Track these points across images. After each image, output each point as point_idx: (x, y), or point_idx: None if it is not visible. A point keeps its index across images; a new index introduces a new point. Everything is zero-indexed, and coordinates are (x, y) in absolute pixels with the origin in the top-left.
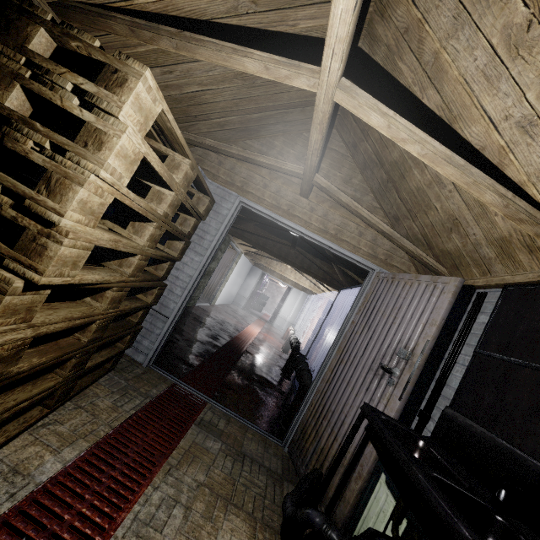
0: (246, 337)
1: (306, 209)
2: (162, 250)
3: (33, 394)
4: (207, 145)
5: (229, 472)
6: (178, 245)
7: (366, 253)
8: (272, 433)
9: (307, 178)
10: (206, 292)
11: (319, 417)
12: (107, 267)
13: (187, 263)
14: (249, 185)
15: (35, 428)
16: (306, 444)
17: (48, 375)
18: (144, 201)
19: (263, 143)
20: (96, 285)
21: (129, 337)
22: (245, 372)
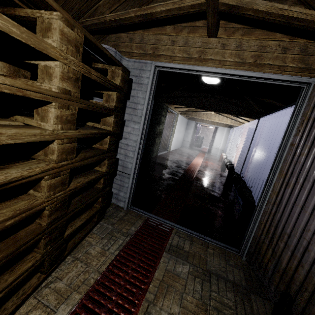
0: (194, 167)
1: (217, 48)
2: (100, 128)
3: (6, 284)
4: (109, 21)
5: (200, 296)
6: (110, 120)
7: (295, 69)
8: (229, 243)
9: (211, 4)
10: (162, 145)
11: (272, 237)
12: (36, 158)
13: (131, 132)
14: (159, 48)
15: (39, 290)
16: (264, 259)
17: (29, 256)
18: (37, 83)
19: (161, 2)
20: (8, 185)
21: (100, 199)
22: (197, 194)
